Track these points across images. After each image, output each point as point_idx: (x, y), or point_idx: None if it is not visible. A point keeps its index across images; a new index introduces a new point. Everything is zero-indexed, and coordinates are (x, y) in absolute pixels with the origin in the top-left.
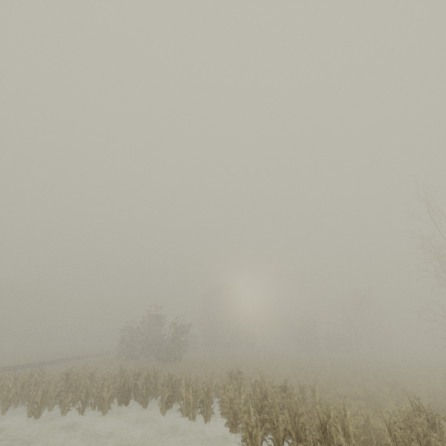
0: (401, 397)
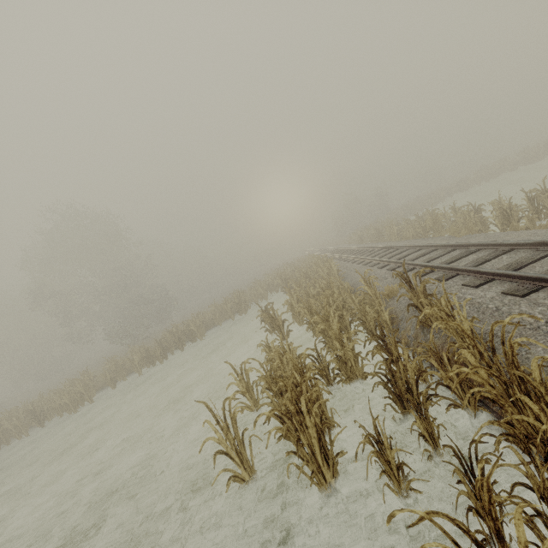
0: None
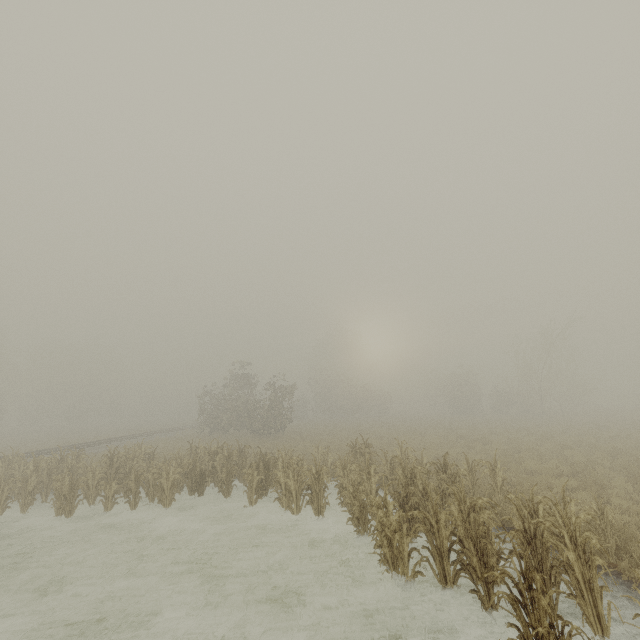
0: (634, 471)
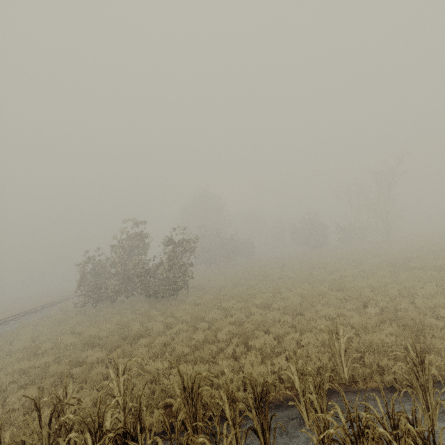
0: None
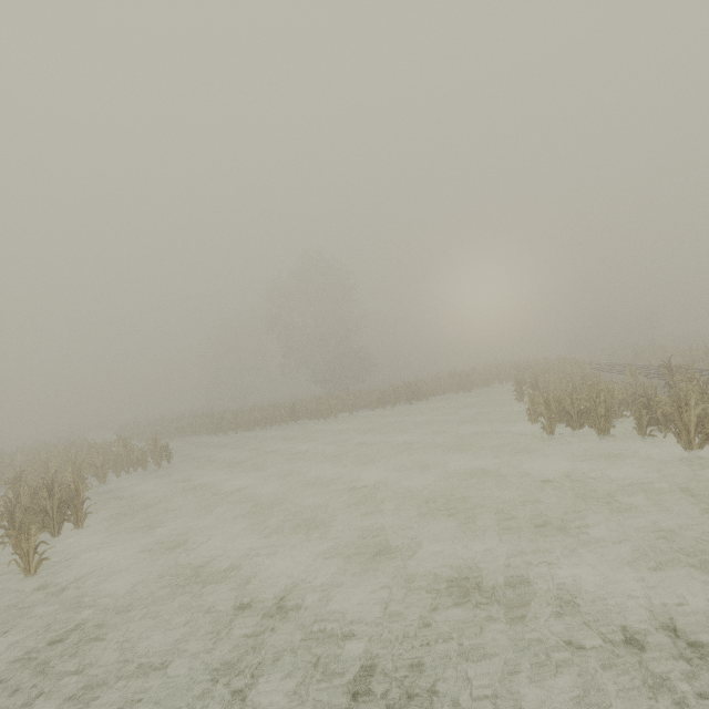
0: None
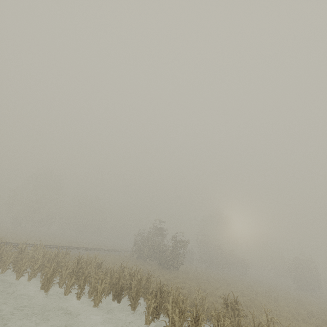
0: None
